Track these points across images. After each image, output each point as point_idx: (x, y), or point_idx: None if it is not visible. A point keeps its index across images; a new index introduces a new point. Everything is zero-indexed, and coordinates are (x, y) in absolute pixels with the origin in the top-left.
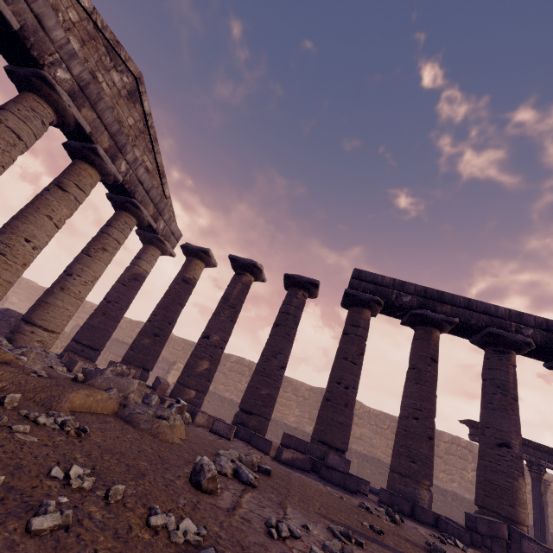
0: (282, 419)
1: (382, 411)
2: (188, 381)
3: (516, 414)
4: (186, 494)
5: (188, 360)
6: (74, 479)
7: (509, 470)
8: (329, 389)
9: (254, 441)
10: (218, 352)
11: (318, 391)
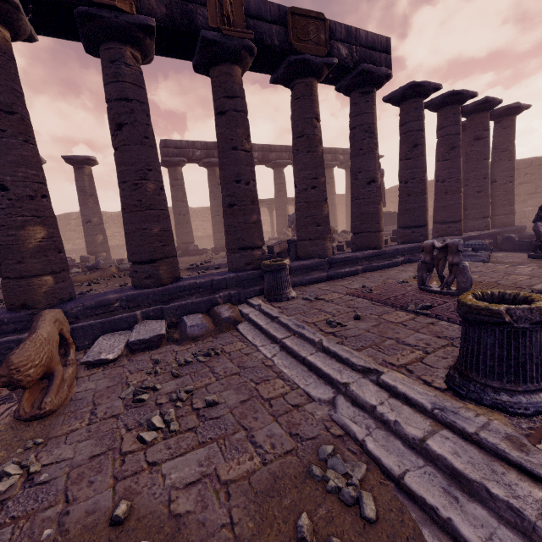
0: None
1: (203, 207)
2: (98, 250)
3: None
4: None
5: (87, 240)
6: None
7: None
8: (176, 219)
9: None
10: (102, 227)
11: None
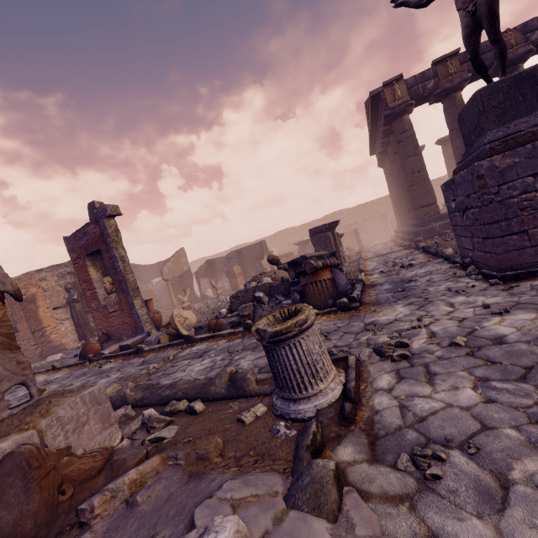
0: None
1: None
2: None
3: None
4: None
5: None
6: None
7: None
8: None
9: None
10: None
11: None
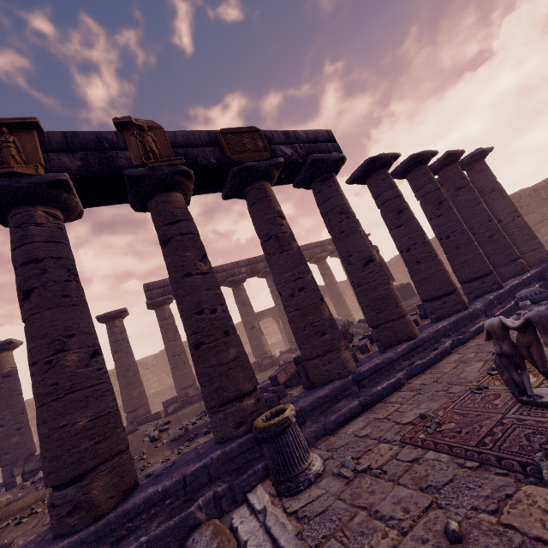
0: (149, 393)
1: None
2: None
3: (252, 312)
4: (156, 443)
5: None
6: (134, 458)
7: (258, 336)
8: (171, 362)
9: (150, 419)
10: None
11: (162, 354)
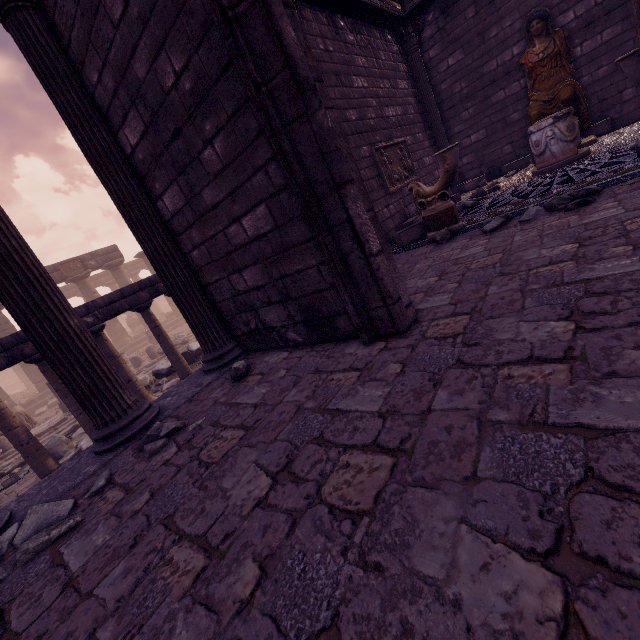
0: None
1: None
2: None
3: None
4: None
5: None
6: None
7: None
8: None
9: None
10: None
11: None
